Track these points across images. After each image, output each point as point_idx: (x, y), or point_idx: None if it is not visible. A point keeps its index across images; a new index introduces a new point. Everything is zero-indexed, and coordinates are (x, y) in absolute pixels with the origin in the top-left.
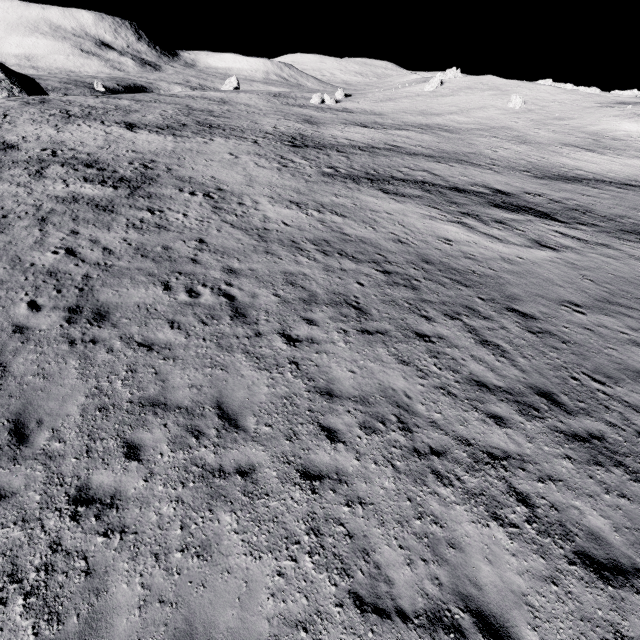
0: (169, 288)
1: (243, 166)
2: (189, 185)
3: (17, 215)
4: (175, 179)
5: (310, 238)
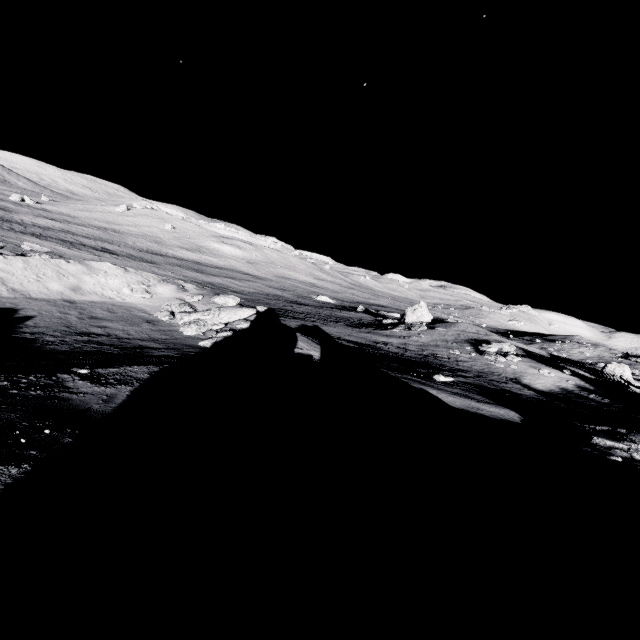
0: None
1: None
2: None
3: None
4: None
5: None
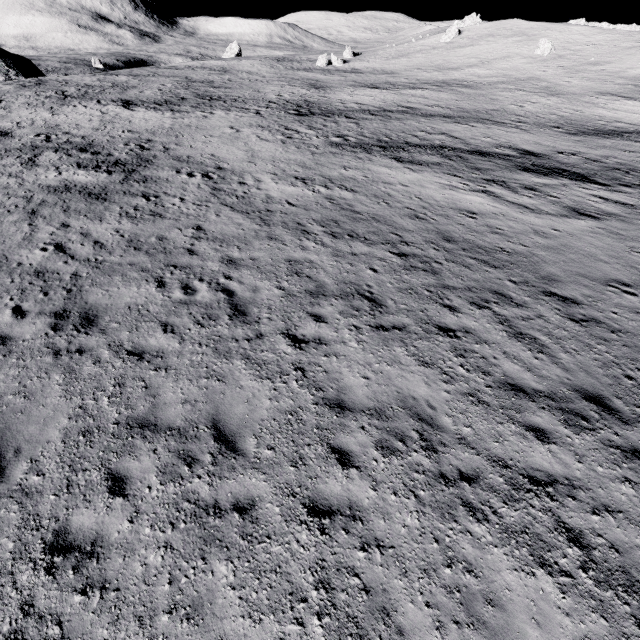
0: (163, 285)
1: (244, 140)
2: (187, 165)
3: (7, 209)
4: (172, 159)
5: (317, 219)
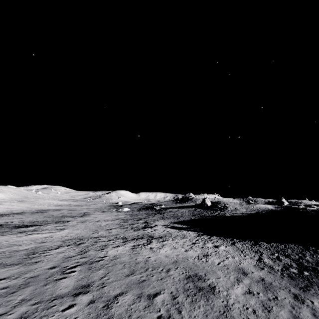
0: (64, 277)
1: None
2: None
3: None
4: None
5: (24, 255)
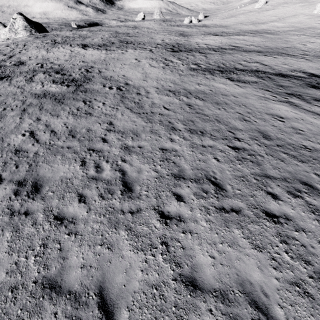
0: (84, 164)
1: (142, 67)
2: (109, 82)
3: (11, 108)
4: (102, 78)
5: (181, 119)
